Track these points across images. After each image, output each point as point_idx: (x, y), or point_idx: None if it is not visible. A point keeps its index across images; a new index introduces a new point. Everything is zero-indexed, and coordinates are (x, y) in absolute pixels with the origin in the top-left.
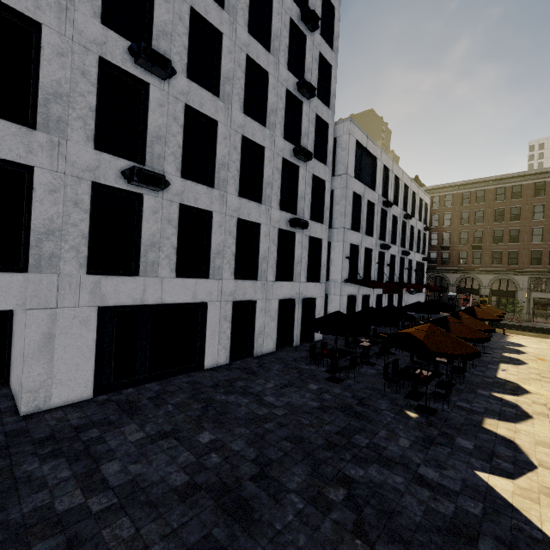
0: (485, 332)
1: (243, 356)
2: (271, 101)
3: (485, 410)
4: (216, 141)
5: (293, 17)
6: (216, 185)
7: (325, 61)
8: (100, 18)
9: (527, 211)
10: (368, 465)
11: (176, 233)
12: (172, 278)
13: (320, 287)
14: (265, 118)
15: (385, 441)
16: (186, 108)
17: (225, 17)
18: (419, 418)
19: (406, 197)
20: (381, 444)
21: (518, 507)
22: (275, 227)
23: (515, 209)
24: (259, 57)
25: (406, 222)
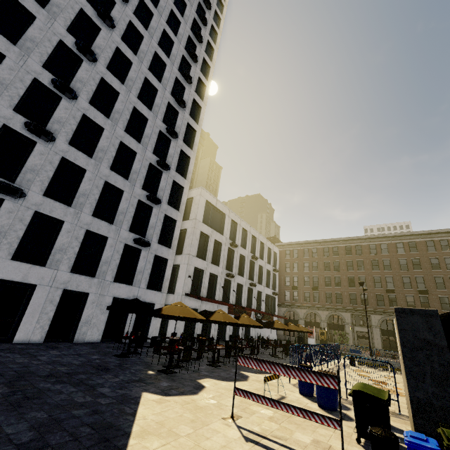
0: (252, 326)
1: (63, 341)
2: (135, 167)
3: (217, 376)
4: (82, 180)
5: (162, 130)
6: (74, 205)
7: (186, 154)
8: (16, 108)
9: (343, 265)
10: (61, 384)
11: (25, 229)
12: (8, 259)
13: (160, 295)
14: (129, 175)
15: (100, 378)
16: (64, 159)
17: (109, 122)
18: (153, 373)
19: (255, 244)
20: (93, 379)
21: (142, 403)
22: (122, 242)
23: (336, 262)
24: (131, 144)
25: (254, 261)
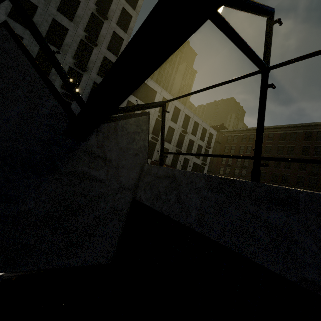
0: None
1: None
2: (67, 41)
3: None
4: None
5: (95, 12)
6: None
7: (120, 36)
8: None
9: (274, 149)
10: None
11: None
12: None
13: None
14: (61, 46)
15: None
16: None
17: (42, 1)
18: None
19: (188, 122)
20: None
21: None
22: None
23: (268, 147)
24: (63, 21)
25: (185, 135)
